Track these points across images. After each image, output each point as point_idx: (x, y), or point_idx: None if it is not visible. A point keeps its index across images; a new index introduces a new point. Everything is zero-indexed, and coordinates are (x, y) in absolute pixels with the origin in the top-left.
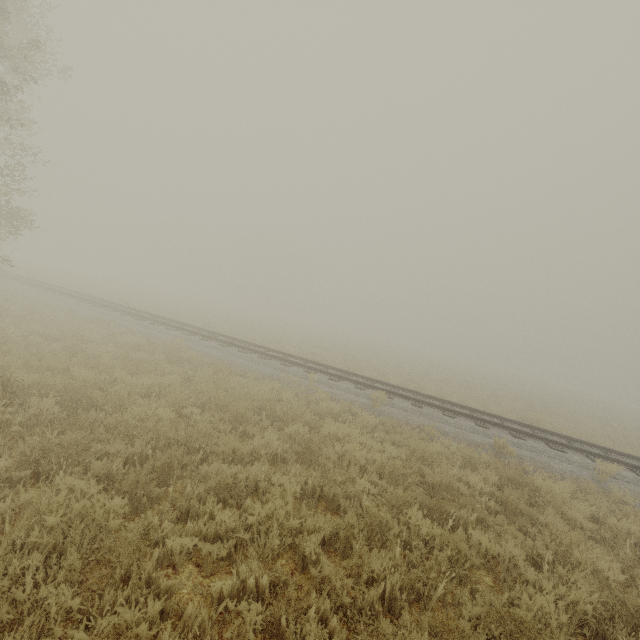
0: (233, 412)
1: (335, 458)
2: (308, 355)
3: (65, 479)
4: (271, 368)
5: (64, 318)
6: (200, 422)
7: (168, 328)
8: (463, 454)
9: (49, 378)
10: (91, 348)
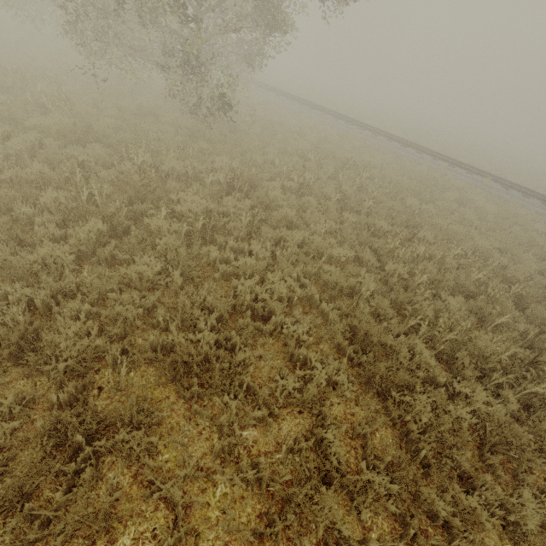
0: (423, 182)
1: (473, 207)
2: (416, 142)
3: (411, 198)
4: (411, 155)
5: (285, 111)
6: (424, 185)
7: (335, 118)
8: (532, 216)
9: (355, 159)
10: (332, 138)
